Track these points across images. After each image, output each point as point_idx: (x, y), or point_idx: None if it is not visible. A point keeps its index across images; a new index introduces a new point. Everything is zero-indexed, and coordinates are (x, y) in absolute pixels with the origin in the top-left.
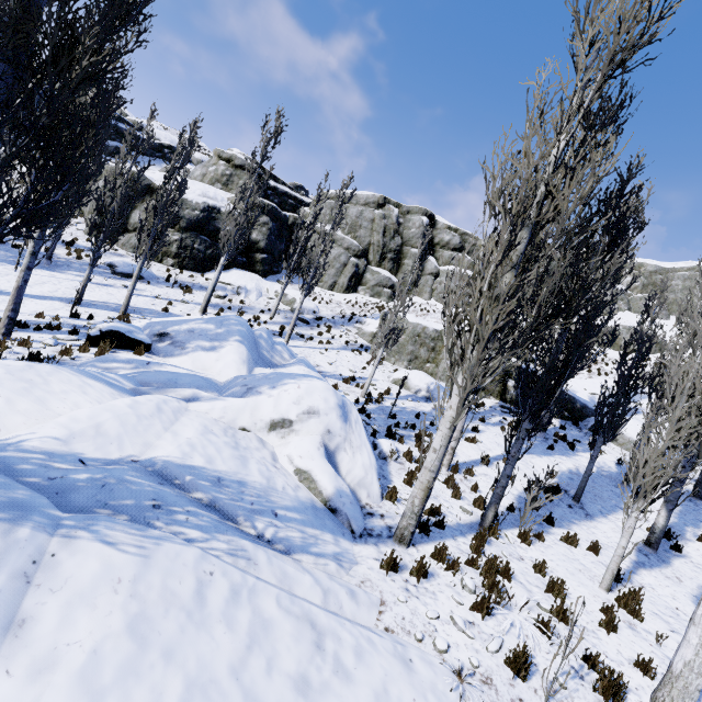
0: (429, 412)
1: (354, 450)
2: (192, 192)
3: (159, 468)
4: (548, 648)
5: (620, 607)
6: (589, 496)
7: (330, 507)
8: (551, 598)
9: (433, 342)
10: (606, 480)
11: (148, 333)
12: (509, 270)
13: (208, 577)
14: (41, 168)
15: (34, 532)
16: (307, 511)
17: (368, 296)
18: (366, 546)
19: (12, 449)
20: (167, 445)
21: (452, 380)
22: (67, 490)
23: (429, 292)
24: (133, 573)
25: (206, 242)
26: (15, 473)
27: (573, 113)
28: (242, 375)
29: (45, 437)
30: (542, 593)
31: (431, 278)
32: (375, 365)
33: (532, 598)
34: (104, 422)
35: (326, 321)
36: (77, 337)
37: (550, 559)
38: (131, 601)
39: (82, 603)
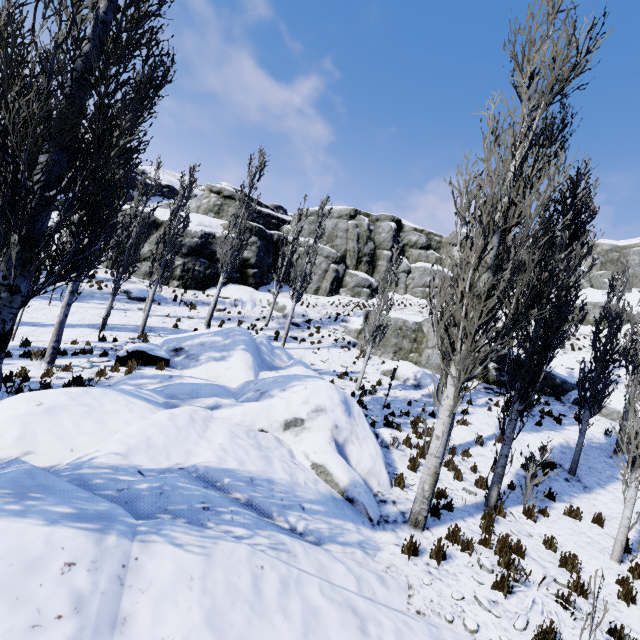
0: (419, 399)
1: (361, 441)
2: (191, 223)
3: (202, 473)
4: (573, 623)
5: (634, 578)
6: (584, 468)
7: (347, 497)
8: (565, 573)
9: (414, 334)
10: (597, 452)
11: (166, 350)
12: (485, 271)
13: (260, 571)
14: (85, 225)
15: (119, 539)
16: (329, 503)
17: (349, 297)
18: (385, 533)
19: (86, 466)
20: (204, 452)
21: (446, 371)
22: (134, 500)
23: (403, 288)
24: (200, 571)
25: (205, 264)
26: (92, 487)
27: (523, 135)
28: (253, 381)
29: (109, 453)
30: (556, 569)
31: (404, 275)
32: (366, 360)
33: (548, 574)
34: (152, 436)
35: (314, 323)
36: (107, 358)
37: (557, 534)
38: (203, 597)
39: (167, 601)
